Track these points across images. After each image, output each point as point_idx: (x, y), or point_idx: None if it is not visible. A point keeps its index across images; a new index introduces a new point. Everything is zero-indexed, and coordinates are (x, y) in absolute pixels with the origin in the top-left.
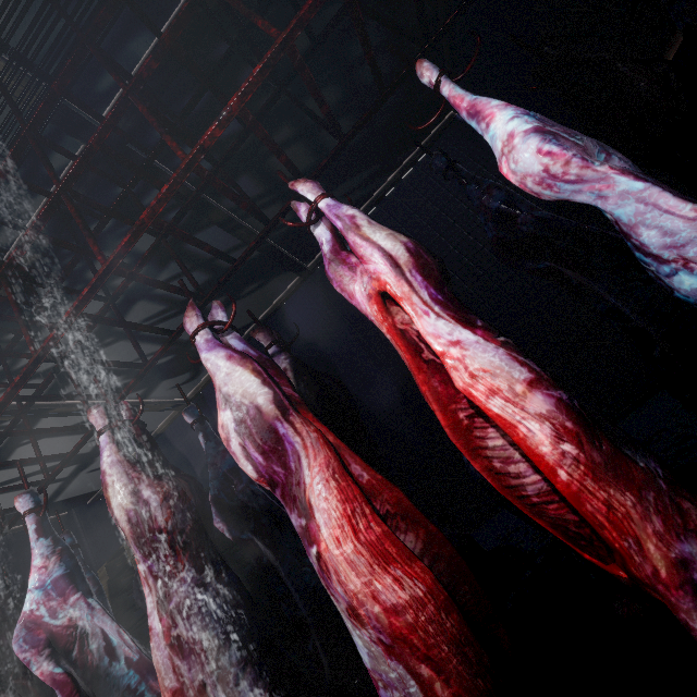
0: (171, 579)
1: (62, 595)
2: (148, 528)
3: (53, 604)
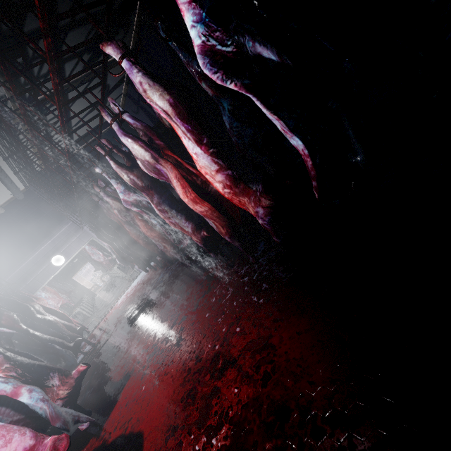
0: (151, 197)
1: (127, 194)
2: (137, 186)
3: (127, 196)
